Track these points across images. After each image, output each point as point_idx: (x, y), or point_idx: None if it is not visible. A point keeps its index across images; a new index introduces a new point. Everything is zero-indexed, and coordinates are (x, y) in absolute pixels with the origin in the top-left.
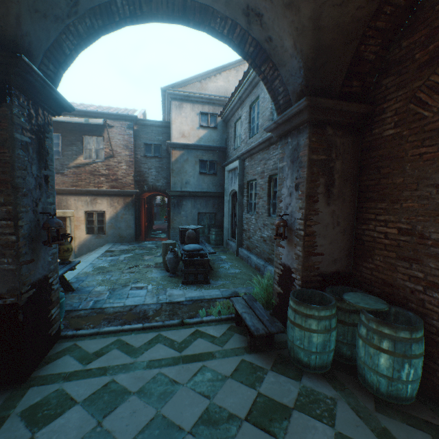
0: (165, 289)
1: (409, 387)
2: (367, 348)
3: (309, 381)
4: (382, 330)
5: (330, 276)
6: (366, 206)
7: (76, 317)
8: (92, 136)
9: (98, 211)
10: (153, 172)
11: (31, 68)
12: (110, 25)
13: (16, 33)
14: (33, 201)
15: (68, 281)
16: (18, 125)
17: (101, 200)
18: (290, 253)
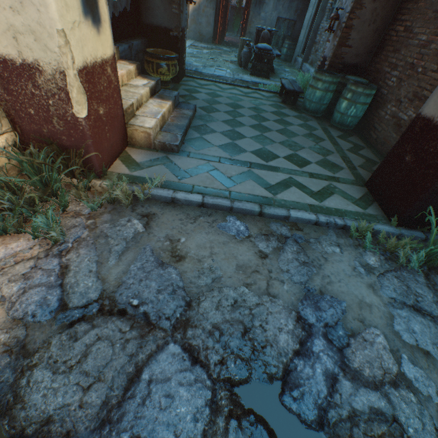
0: (238, 74)
1: (349, 120)
2: (340, 100)
3: (304, 115)
4: (351, 88)
5: (349, 68)
6: (402, 7)
7: (188, 72)
8: None
9: None
10: None
11: None
12: None
13: None
14: None
15: None
16: None
17: None
18: (331, 46)
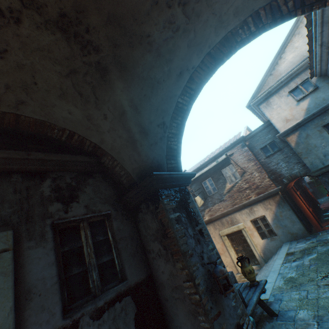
0: None
1: None
2: None
3: None
4: None
5: None
6: None
7: None
8: (225, 167)
9: (258, 217)
10: (281, 165)
11: (160, 174)
12: (184, 114)
13: (149, 163)
14: (198, 256)
15: (266, 304)
16: (169, 209)
17: (256, 207)
18: None
